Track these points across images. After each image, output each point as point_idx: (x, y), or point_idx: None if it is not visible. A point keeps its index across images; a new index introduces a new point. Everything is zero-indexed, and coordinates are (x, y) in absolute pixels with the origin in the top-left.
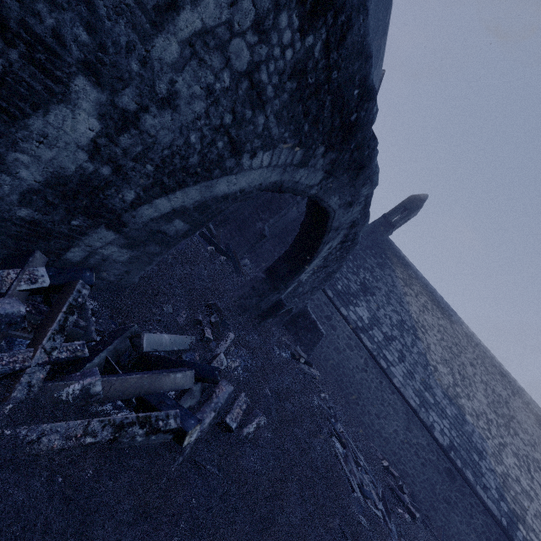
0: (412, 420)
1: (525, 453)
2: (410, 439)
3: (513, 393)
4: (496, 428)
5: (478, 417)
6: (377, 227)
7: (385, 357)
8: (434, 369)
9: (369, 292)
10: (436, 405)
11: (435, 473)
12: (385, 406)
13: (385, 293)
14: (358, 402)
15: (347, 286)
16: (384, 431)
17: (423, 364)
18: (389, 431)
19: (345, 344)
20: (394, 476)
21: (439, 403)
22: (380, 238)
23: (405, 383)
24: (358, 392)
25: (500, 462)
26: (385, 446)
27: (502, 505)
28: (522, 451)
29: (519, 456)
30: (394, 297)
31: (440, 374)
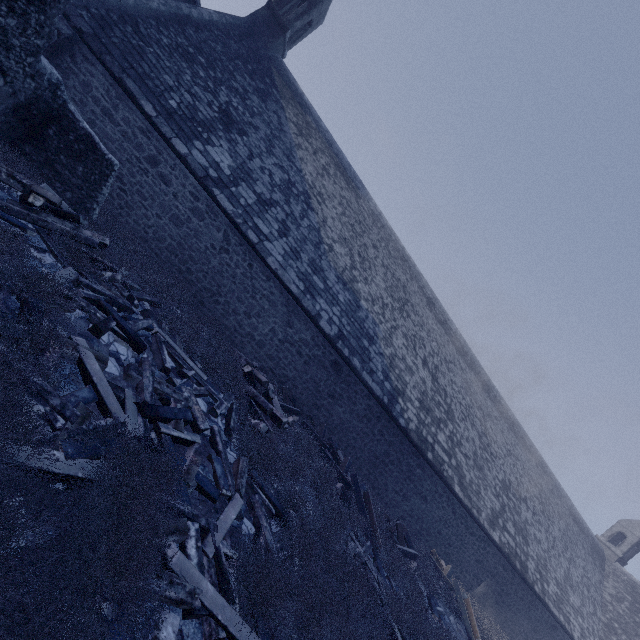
0: (293, 312)
1: (414, 333)
2: (291, 337)
3: (412, 278)
4: (391, 313)
5: (373, 302)
6: (258, 28)
7: (256, 227)
8: (329, 249)
9: (237, 128)
10: (327, 291)
11: (320, 370)
12: (257, 299)
13: (266, 137)
14: (219, 300)
15: (192, 108)
16: (257, 333)
17: (315, 242)
18: (264, 332)
19: (189, 209)
20: (261, 382)
21: (330, 289)
22: (265, 52)
23: (286, 264)
24: (218, 285)
25: (390, 345)
26: (260, 352)
27: (386, 385)
28: (412, 332)
29: (408, 336)
30: (280, 146)
31: (336, 255)
